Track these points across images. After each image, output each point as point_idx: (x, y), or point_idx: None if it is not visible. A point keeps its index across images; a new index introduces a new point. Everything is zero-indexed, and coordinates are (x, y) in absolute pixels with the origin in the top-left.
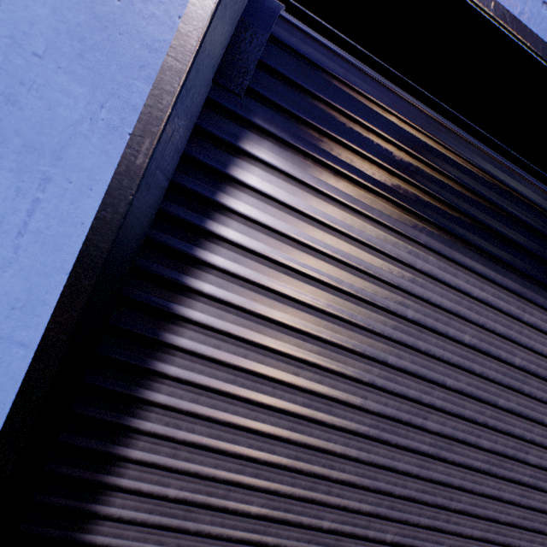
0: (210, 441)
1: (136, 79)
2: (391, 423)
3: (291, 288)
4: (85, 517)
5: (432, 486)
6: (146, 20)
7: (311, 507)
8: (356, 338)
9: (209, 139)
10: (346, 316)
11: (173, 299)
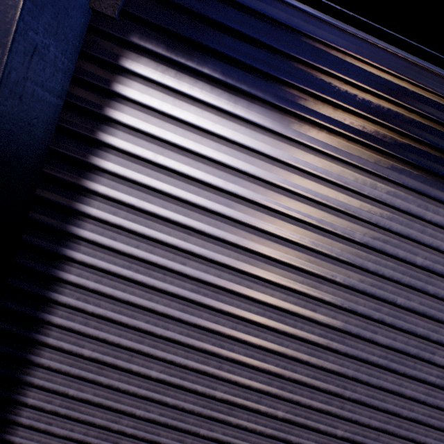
0: (114, 315)
1: None
2: (277, 312)
3: (174, 188)
4: (24, 363)
5: (324, 374)
6: None
7: (204, 378)
8: (239, 233)
9: (94, 61)
10: (228, 213)
11: (75, 198)
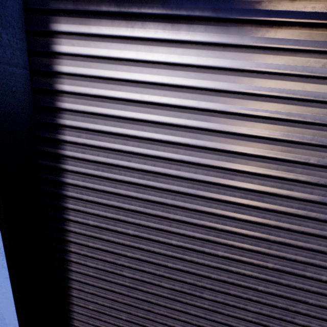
0: (98, 199)
1: None
2: (203, 184)
3: (108, 110)
4: (63, 230)
5: (250, 225)
6: None
7: (162, 233)
8: (161, 131)
9: (35, 34)
10: (149, 118)
11: (55, 132)
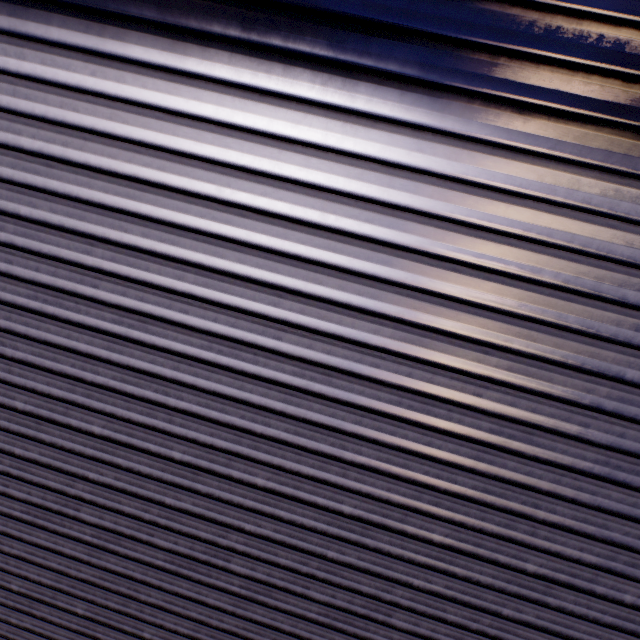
0: (35, 359)
1: None
2: (229, 344)
3: (59, 183)
4: None
5: (310, 429)
6: None
7: (155, 435)
8: (154, 235)
9: None
10: (133, 209)
11: None
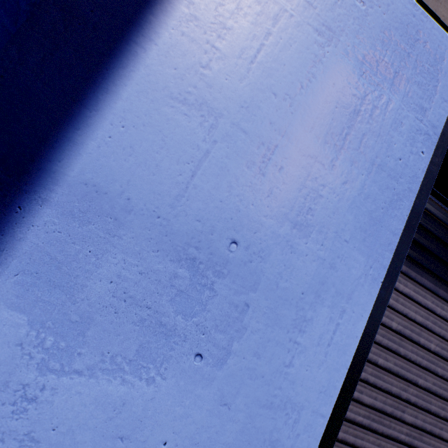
0: None
1: (386, 251)
2: None
3: (402, 349)
4: None
5: None
6: (392, 218)
7: None
8: (437, 384)
9: None
10: (432, 368)
11: None
